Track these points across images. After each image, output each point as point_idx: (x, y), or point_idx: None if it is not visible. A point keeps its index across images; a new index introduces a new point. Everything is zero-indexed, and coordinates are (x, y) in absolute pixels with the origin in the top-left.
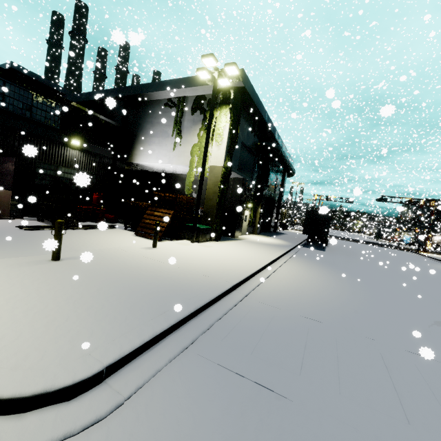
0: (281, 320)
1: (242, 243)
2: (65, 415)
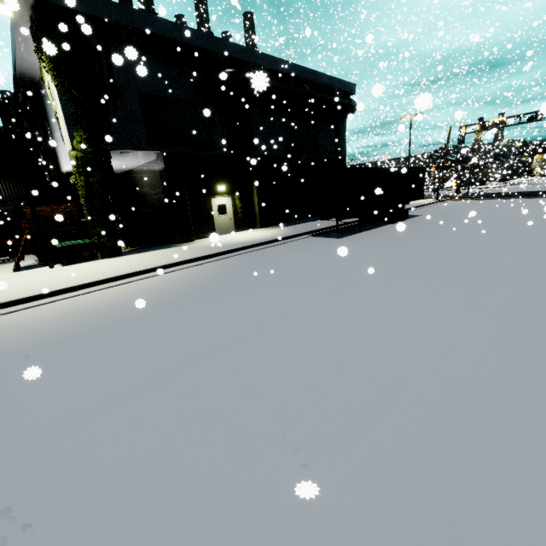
0: None
1: (154, 254)
2: None
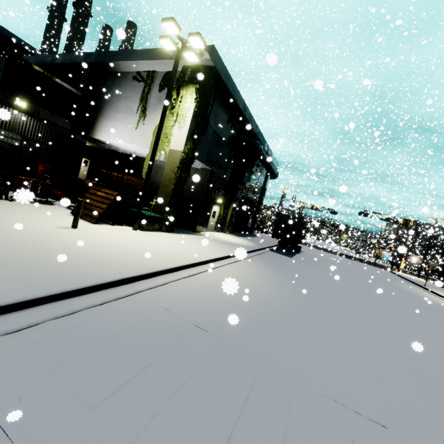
0: (155, 325)
1: (198, 238)
2: None
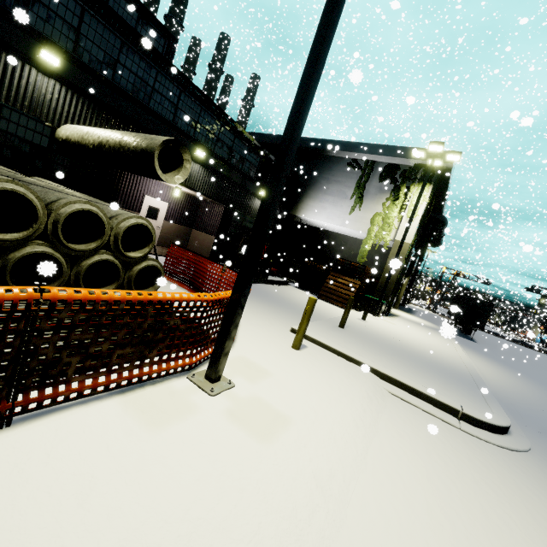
0: (537, 411)
1: (407, 322)
2: (518, 440)
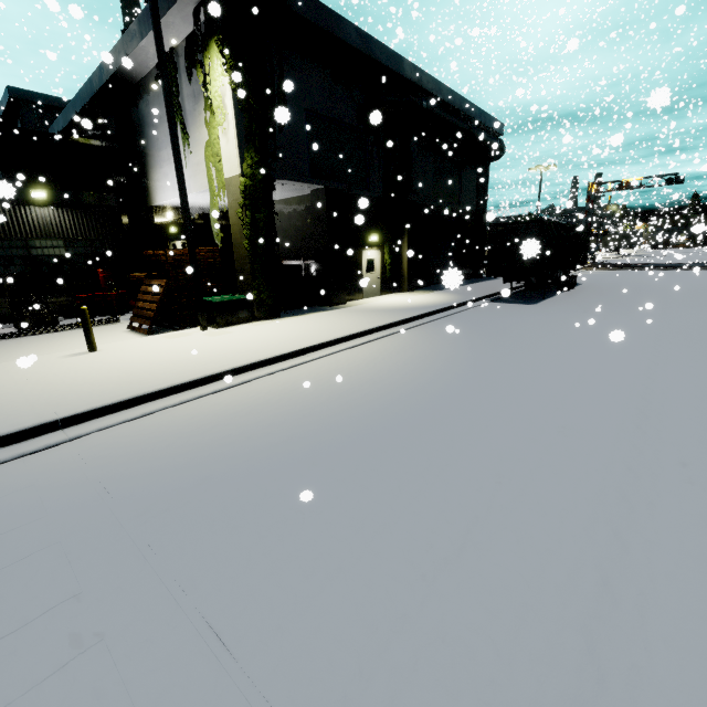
0: (26, 496)
1: (324, 316)
2: None
